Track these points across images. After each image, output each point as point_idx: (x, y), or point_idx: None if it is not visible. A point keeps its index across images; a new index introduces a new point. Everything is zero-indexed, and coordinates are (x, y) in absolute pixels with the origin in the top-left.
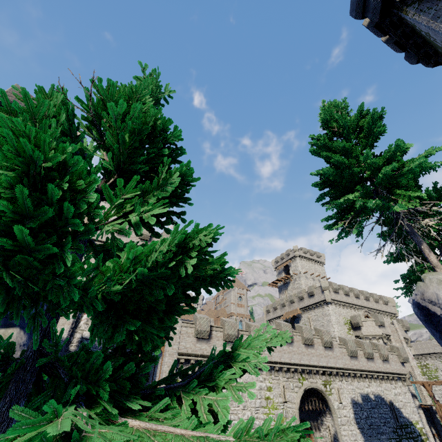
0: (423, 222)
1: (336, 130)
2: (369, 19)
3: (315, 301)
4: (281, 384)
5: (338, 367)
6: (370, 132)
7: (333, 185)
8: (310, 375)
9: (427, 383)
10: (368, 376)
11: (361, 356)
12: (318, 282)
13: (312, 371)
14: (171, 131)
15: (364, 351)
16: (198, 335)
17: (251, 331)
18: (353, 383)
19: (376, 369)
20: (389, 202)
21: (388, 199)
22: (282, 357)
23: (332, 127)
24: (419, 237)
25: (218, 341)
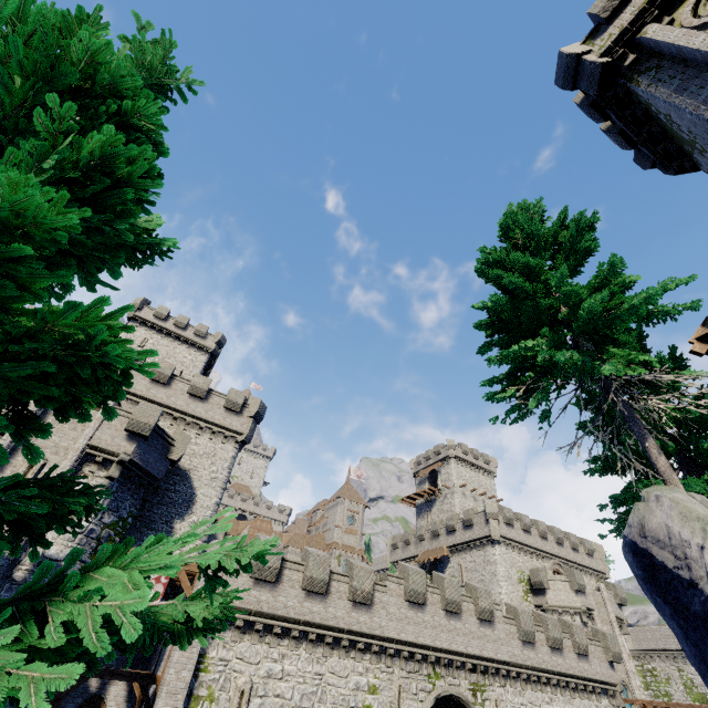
0: (649, 400)
1: (519, 242)
2: (583, 94)
3: (474, 536)
4: (395, 682)
5: (500, 659)
6: (571, 247)
7: (506, 328)
8: (449, 670)
9: (652, 705)
10: (551, 682)
11: (541, 643)
12: (482, 504)
13: (454, 663)
14: (152, 110)
15: (548, 635)
16: (257, 575)
17: (354, 577)
18: (525, 693)
19: (565, 670)
20: (595, 360)
21: (593, 355)
22: (404, 631)
23: (513, 236)
24: (642, 427)
25: (292, 589)
